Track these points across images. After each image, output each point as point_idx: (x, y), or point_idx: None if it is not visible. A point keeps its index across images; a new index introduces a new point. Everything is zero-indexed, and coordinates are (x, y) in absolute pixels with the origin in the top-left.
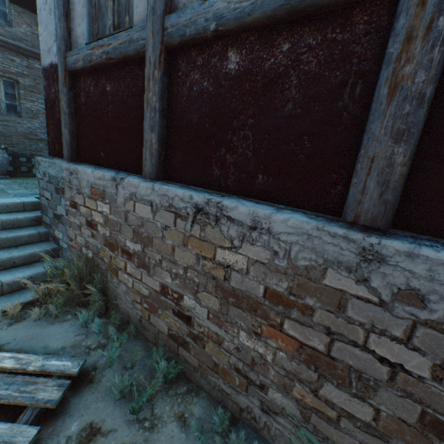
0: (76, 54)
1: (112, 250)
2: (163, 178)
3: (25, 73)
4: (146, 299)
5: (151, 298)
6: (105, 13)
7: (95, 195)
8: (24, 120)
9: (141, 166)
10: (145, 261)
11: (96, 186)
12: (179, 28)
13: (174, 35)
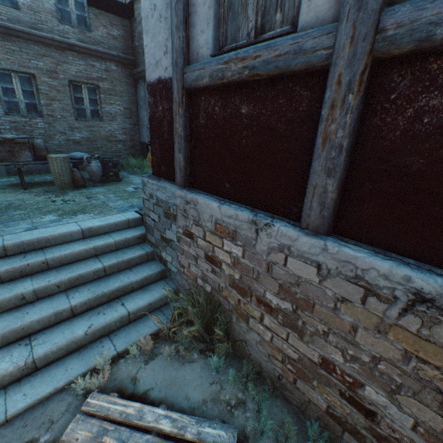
0: (199, 69)
1: (242, 295)
2: (331, 231)
3: (104, 77)
4: (292, 361)
5: (301, 364)
6: (239, 11)
7: (220, 232)
8: (105, 123)
9: (291, 210)
10: (296, 323)
11: (223, 224)
12: (415, 28)
13: (400, 40)
